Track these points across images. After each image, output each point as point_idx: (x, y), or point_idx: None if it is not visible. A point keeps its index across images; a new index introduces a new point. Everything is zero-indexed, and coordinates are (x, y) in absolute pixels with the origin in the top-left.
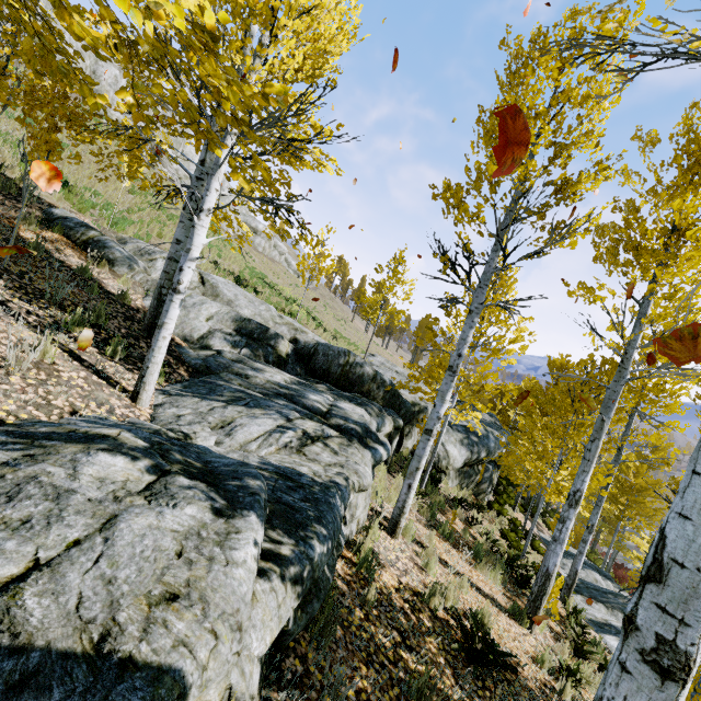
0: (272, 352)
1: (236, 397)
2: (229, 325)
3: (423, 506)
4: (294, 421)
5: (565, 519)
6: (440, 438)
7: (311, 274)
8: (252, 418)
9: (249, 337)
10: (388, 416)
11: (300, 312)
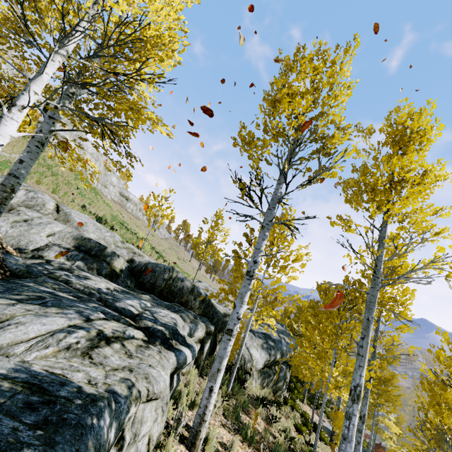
0: (106, 266)
1: (36, 296)
2: (69, 242)
3: (229, 408)
4: (94, 321)
5: (351, 415)
6: (244, 341)
7: (155, 218)
8: (39, 317)
9: (86, 253)
10: (201, 322)
11: (146, 246)
